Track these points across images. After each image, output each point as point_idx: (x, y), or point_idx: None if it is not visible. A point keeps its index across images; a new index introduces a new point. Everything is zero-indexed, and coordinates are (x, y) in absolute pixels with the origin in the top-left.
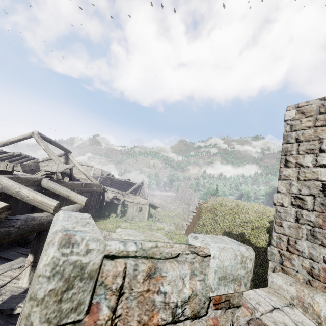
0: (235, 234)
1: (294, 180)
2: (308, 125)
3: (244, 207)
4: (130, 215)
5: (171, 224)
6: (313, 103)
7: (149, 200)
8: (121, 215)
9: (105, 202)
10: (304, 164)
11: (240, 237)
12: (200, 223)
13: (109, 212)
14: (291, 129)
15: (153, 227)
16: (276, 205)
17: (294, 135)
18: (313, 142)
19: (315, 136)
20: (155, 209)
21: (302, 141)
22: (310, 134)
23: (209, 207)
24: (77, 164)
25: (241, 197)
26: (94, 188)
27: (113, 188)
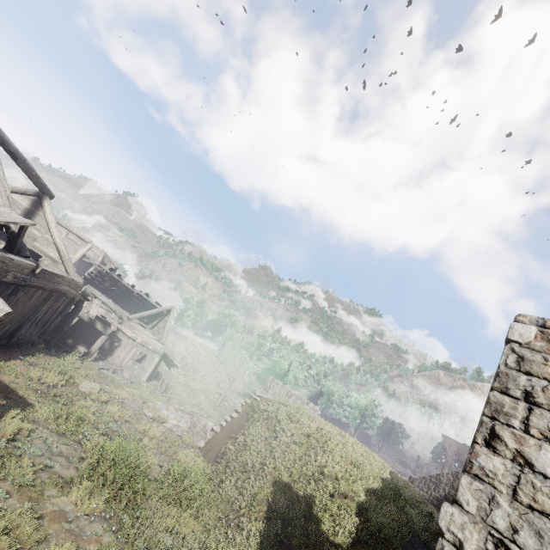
0: (296, 494)
1: (505, 494)
2: None
3: (330, 438)
4: (116, 361)
5: (185, 414)
6: None
7: (166, 348)
8: (98, 356)
9: (76, 320)
10: (538, 466)
11: (304, 504)
12: (239, 440)
13: (76, 341)
14: (520, 365)
15: (145, 411)
16: (445, 537)
17: (523, 383)
18: None
19: None
20: (169, 367)
21: (542, 406)
22: None
23: (268, 412)
24: (53, 225)
25: (319, 397)
26: (62, 285)
27: (111, 297)
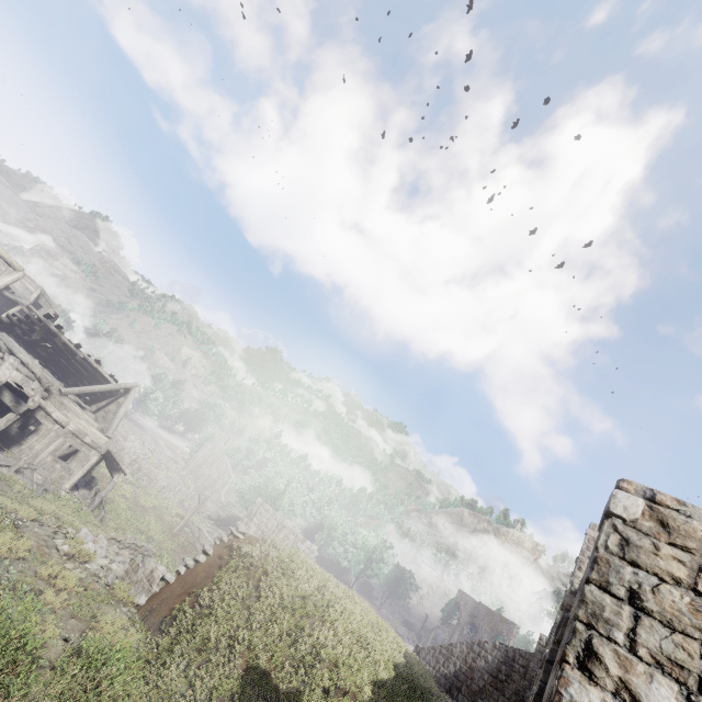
0: (276, 688)
1: None
2: (678, 574)
3: (333, 602)
4: (25, 454)
5: (123, 549)
6: (696, 516)
7: (112, 443)
8: None
9: None
10: None
11: None
12: (203, 599)
13: None
14: (625, 551)
15: (58, 541)
16: None
17: (629, 577)
18: (686, 641)
19: (695, 624)
20: (111, 472)
21: (653, 614)
22: (679, 606)
23: (253, 559)
24: None
25: (317, 531)
26: None
27: (38, 356)
